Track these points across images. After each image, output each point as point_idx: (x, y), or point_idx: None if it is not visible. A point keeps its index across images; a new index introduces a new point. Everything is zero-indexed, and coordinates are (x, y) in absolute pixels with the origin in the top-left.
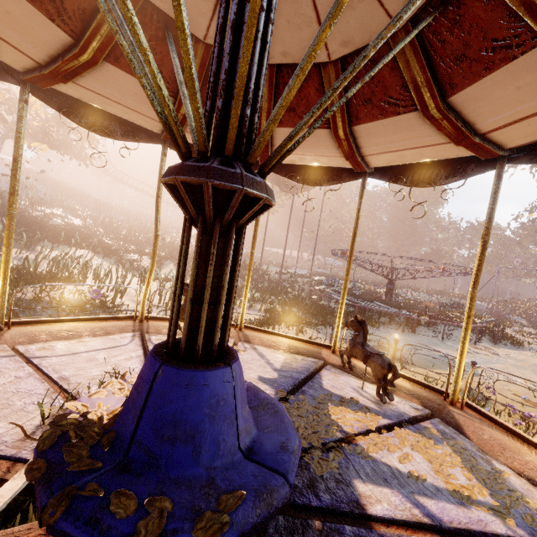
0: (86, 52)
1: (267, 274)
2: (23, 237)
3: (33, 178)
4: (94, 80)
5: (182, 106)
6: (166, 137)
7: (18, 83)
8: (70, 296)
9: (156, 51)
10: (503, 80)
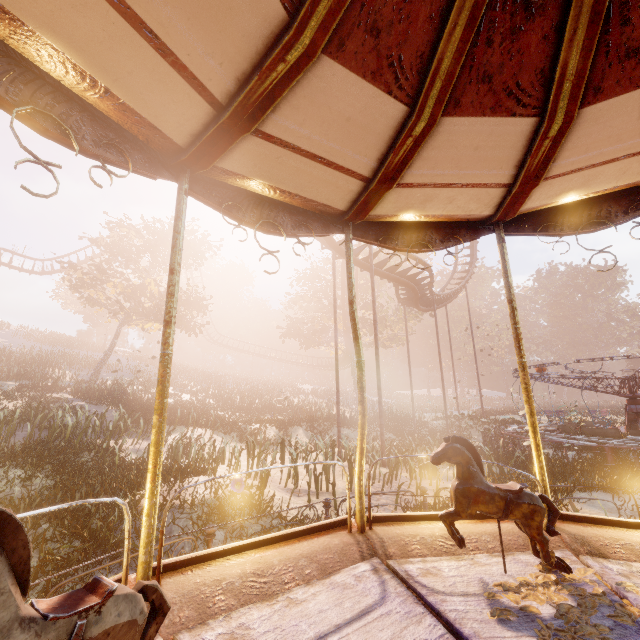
0: (302, 36)
1: (423, 423)
2: (139, 422)
3: (143, 362)
4: (290, 112)
5: (420, 119)
6: (357, 210)
7: (174, 179)
8: (204, 494)
9: (401, 16)
10: None
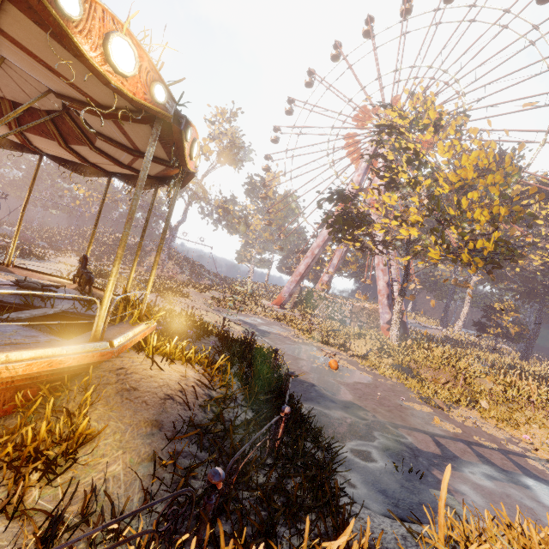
0: None
1: None
2: None
3: None
4: None
5: None
6: None
7: None
8: None
9: None
10: (45, 140)
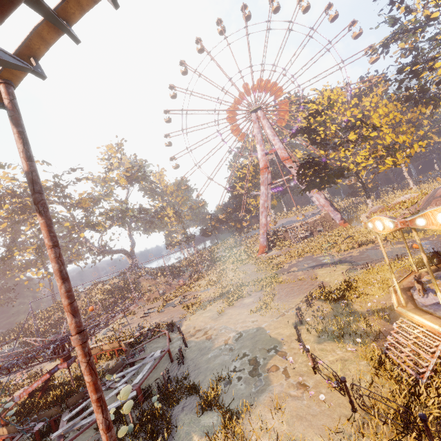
0: None
1: None
2: None
3: None
4: None
5: None
6: None
7: None
8: None
9: None
10: None
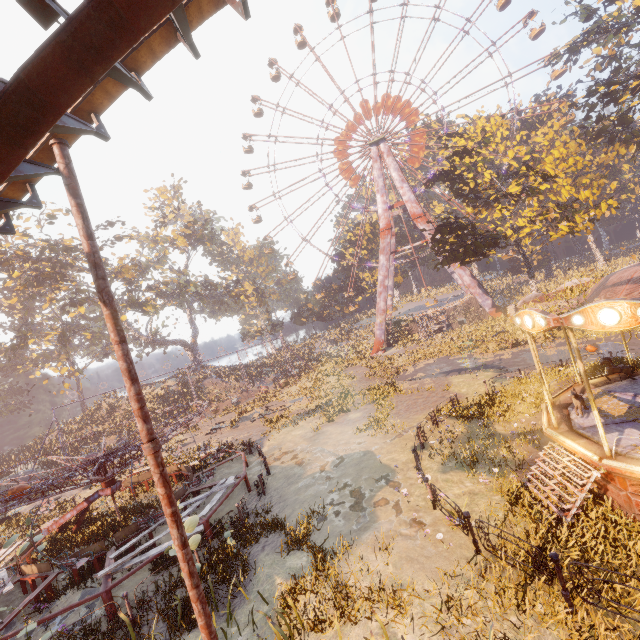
0: None
1: None
2: None
3: None
4: None
5: None
6: None
7: None
8: None
9: None
10: None
